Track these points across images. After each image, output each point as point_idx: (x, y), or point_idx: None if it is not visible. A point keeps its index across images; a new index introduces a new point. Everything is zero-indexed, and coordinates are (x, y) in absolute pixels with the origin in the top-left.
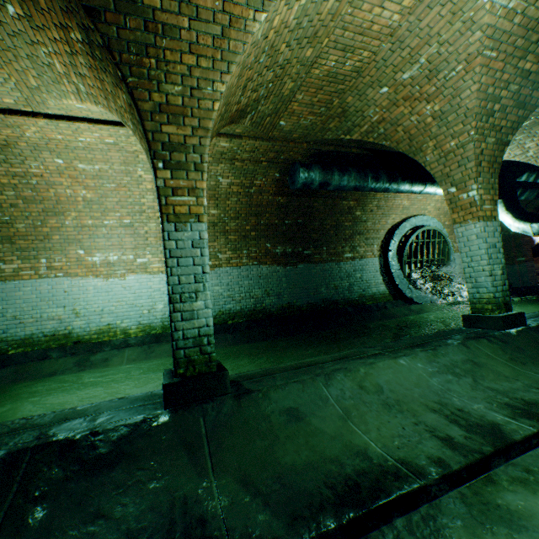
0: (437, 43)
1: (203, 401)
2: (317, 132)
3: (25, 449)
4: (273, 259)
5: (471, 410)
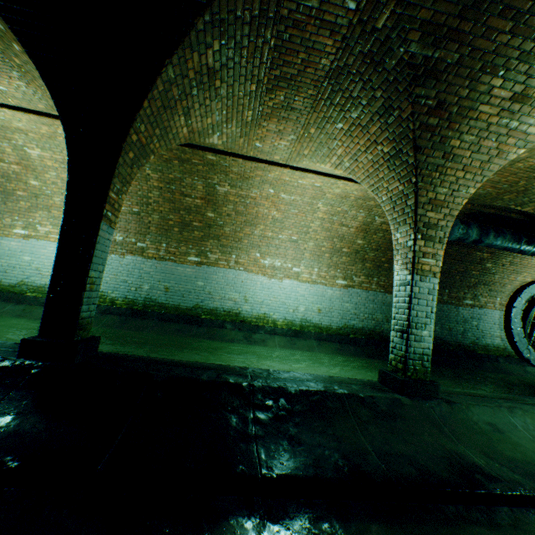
0: None
1: (423, 398)
2: (486, 199)
3: (340, 393)
4: None
5: None
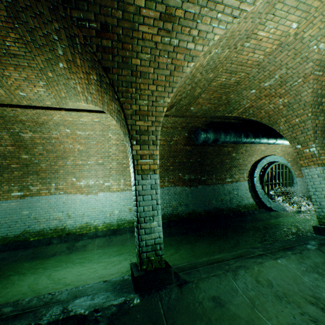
0: (285, 68)
1: (158, 288)
2: (211, 112)
3: (57, 320)
4: (183, 183)
5: None
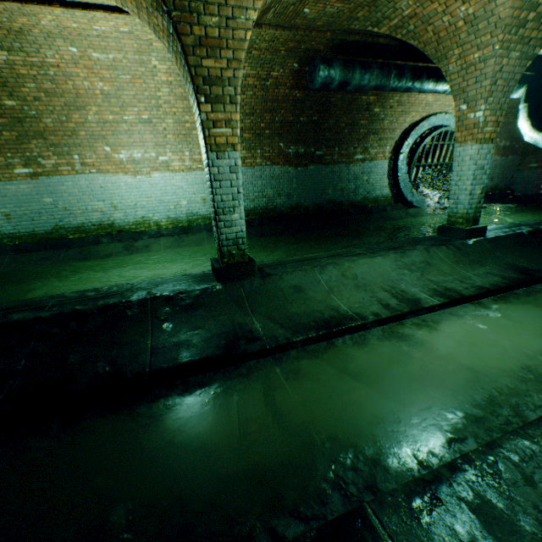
0: None
1: (241, 279)
2: (343, 21)
3: (146, 299)
4: (285, 160)
5: (409, 291)
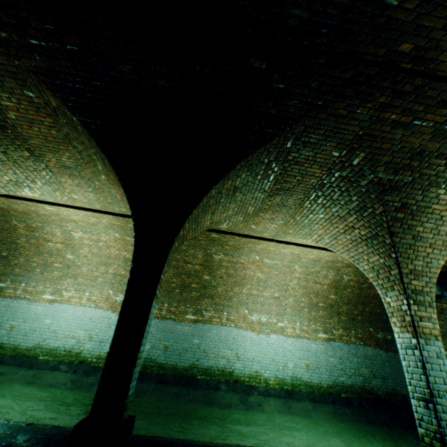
0: None
1: None
2: None
3: None
4: (375, 342)
5: None
